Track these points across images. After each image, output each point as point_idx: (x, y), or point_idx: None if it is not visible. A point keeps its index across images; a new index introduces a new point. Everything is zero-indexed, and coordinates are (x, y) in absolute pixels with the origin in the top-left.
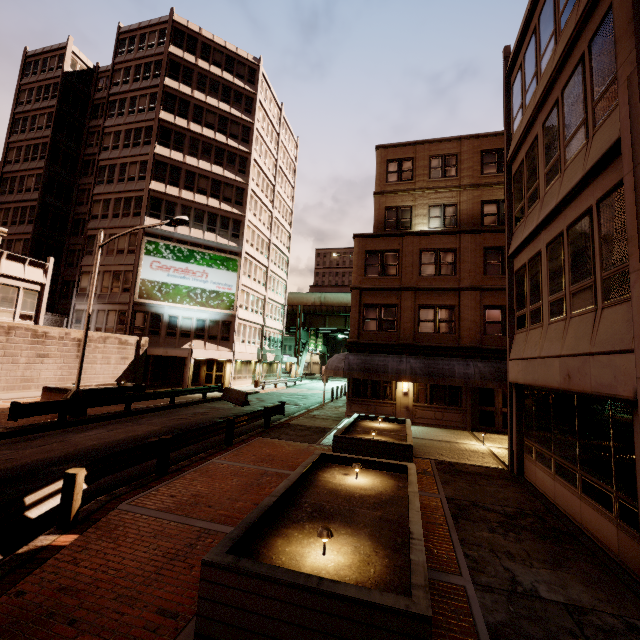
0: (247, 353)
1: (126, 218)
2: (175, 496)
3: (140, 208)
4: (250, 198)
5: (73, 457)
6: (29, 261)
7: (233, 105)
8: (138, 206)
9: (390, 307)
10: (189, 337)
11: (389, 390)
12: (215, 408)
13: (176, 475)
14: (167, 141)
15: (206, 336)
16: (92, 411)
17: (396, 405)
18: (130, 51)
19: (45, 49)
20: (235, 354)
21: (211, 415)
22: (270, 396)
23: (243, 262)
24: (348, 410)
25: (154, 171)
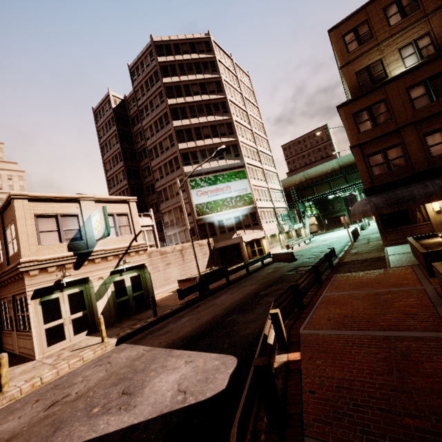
0: (271, 229)
1: (173, 173)
2: (330, 319)
3: (178, 163)
4: (236, 127)
5: (230, 311)
6: (142, 215)
7: (204, 72)
8: (177, 163)
9: (393, 148)
10: (233, 230)
11: (419, 214)
12: (276, 267)
13: (311, 307)
14: (177, 116)
15: (243, 226)
16: (210, 287)
17: (432, 224)
18: (139, 76)
19: (100, 102)
20: (265, 232)
21: (279, 272)
22: (302, 252)
23: (248, 170)
24: (384, 241)
25: (177, 138)
